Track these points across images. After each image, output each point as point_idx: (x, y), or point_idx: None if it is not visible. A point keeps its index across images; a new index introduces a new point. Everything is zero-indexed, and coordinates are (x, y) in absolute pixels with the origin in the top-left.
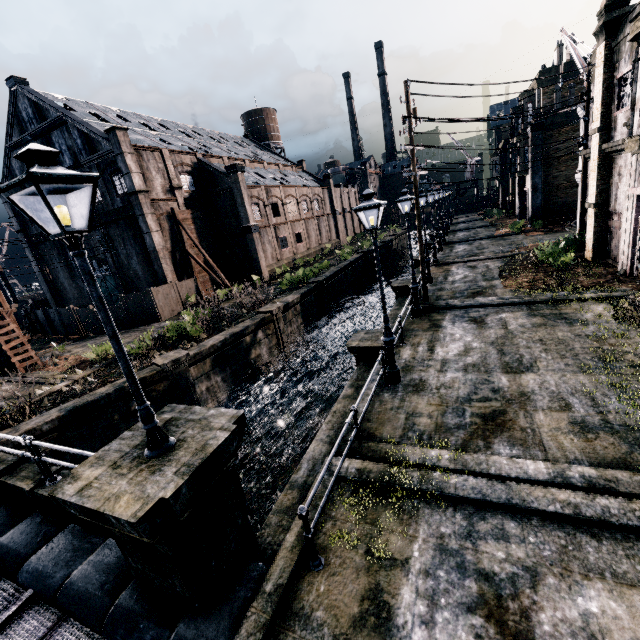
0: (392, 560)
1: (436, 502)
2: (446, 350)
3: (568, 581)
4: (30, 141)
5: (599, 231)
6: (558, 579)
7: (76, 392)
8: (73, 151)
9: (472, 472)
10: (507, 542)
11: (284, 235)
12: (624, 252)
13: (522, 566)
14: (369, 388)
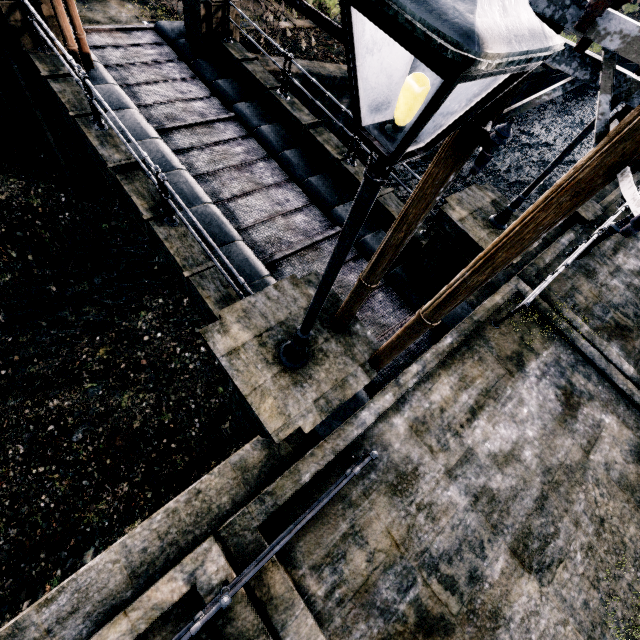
0: (532, 349)
1: (564, 343)
2: (625, 261)
3: (603, 409)
4: None
5: None
6: (600, 405)
7: (301, 47)
8: None
9: (594, 345)
10: (588, 381)
11: None
12: None
13: (588, 392)
14: (559, 249)
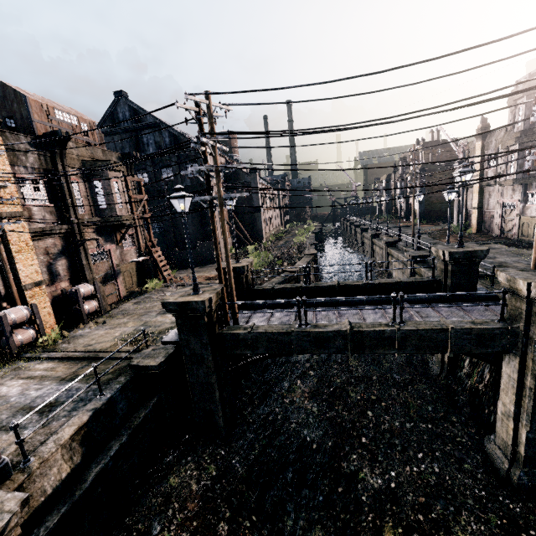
0: None
1: None
2: None
3: None
4: (119, 133)
5: (479, 219)
6: None
7: None
8: (159, 145)
9: None
10: None
11: (267, 217)
12: (496, 227)
13: None
14: None
